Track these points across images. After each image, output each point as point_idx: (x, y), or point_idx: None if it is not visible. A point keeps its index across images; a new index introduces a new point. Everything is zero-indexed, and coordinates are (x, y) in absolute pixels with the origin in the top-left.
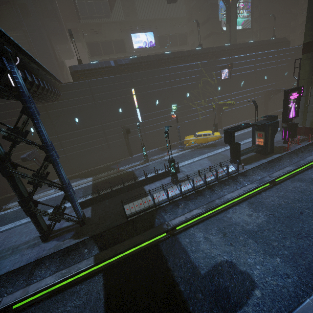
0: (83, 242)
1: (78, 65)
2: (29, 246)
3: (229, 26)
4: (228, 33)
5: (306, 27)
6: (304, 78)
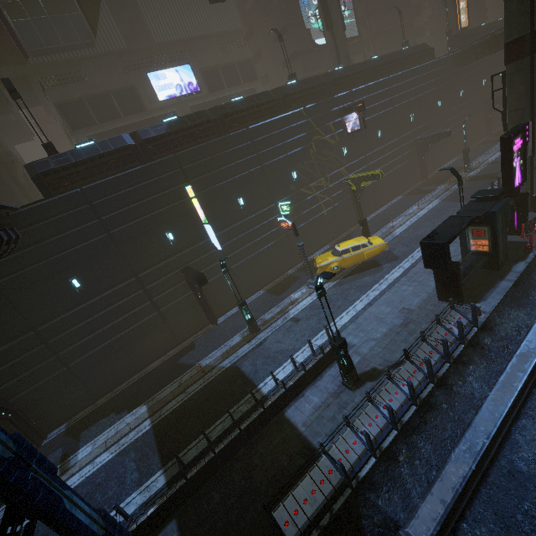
0: None
1: (49, 158)
2: None
3: (332, 34)
4: (331, 48)
5: (508, 11)
6: (518, 108)
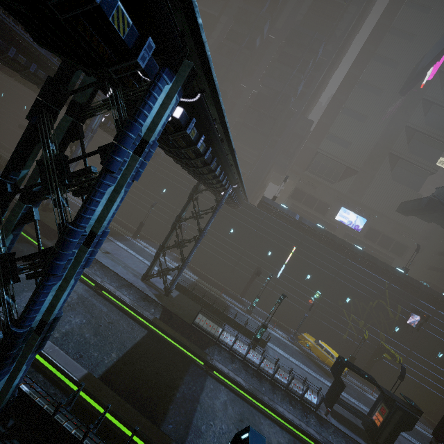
0: (157, 304)
1: (271, 200)
2: (133, 273)
3: None
4: None
5: None
6: None
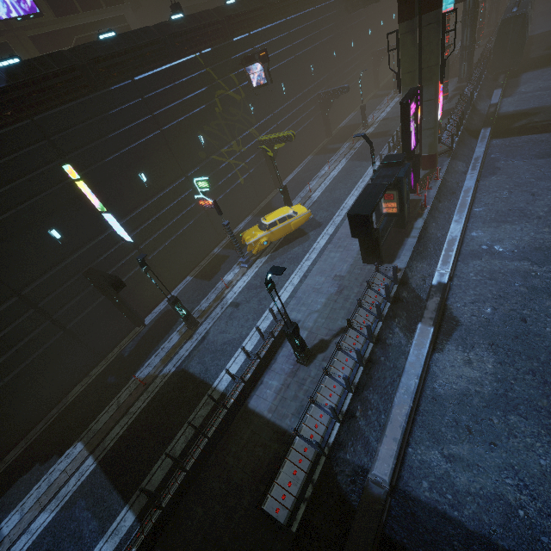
0: None
1: None
2: None
3: None
4: None
5: None
6: (409, 71)
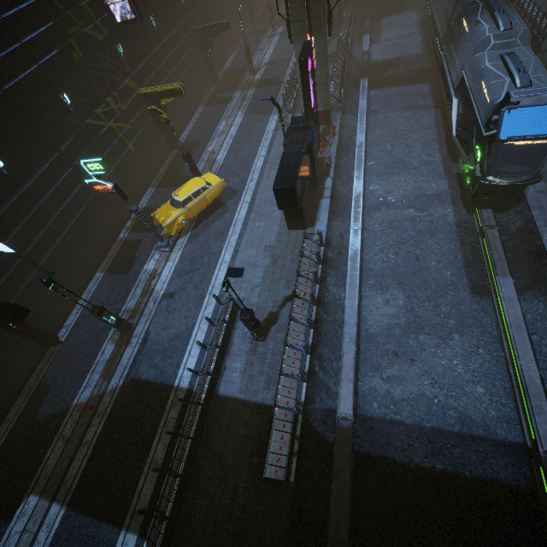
0: None
1: None
2: None
3: None
4: None
5: None
6: (299, 19)
